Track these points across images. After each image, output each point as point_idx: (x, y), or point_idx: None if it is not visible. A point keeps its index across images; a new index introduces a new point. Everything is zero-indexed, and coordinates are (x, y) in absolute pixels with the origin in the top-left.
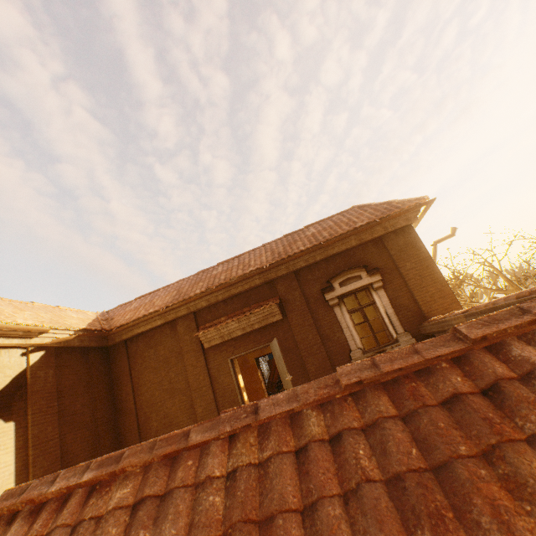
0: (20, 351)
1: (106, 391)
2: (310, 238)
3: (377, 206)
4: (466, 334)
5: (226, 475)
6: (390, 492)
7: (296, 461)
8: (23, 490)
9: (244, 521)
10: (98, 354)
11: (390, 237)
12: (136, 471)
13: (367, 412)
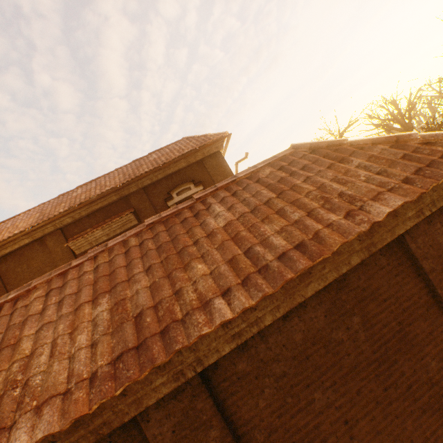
0: None
1: None
2: (152, 162)
3: (198, 138)
4: (194, 198)
5: (94, 269)
6: (157, 250)
7: (125, 255)
8: None
9: (103, 276)
10: None
11: (208, 160)
12: (44, 285)
13: (155, 232)
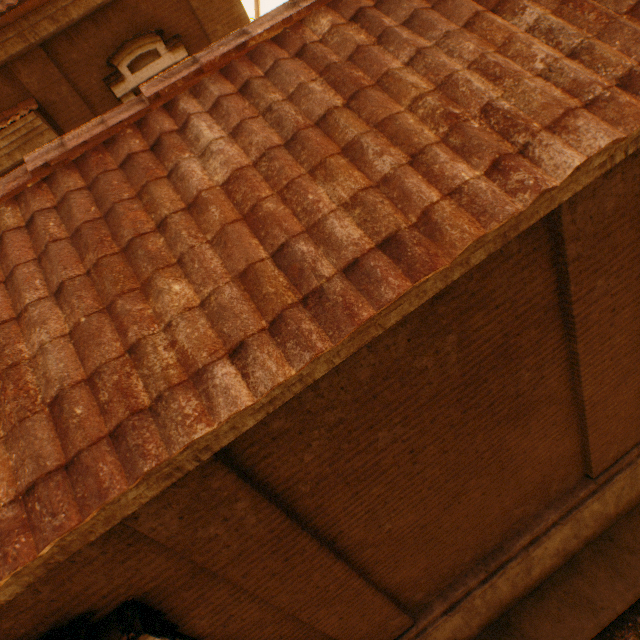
0: None
1: None
2: None
3: None
4: (144, 94)
5: None
6: (74, 242)
7: None
8: None
9: None
10: None
11: None
12: None
13: (59, 192)
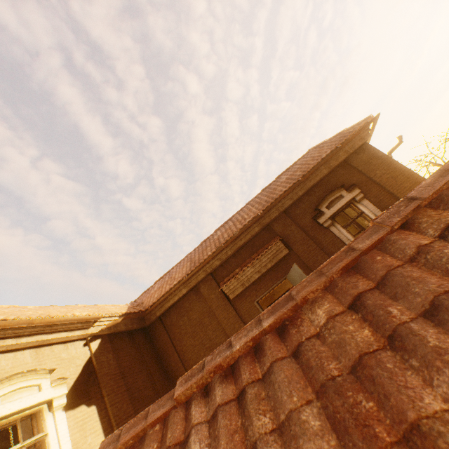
0: (81, 342)
1: (157, 365)
2: (286, 181)
3: (330, 140)
4: None
5: (437, 239)
6: None
7: None
8: (200, 367)
9: None
10: (141, 335)
11: (353, 157)
12: (319, 295)
13: None
